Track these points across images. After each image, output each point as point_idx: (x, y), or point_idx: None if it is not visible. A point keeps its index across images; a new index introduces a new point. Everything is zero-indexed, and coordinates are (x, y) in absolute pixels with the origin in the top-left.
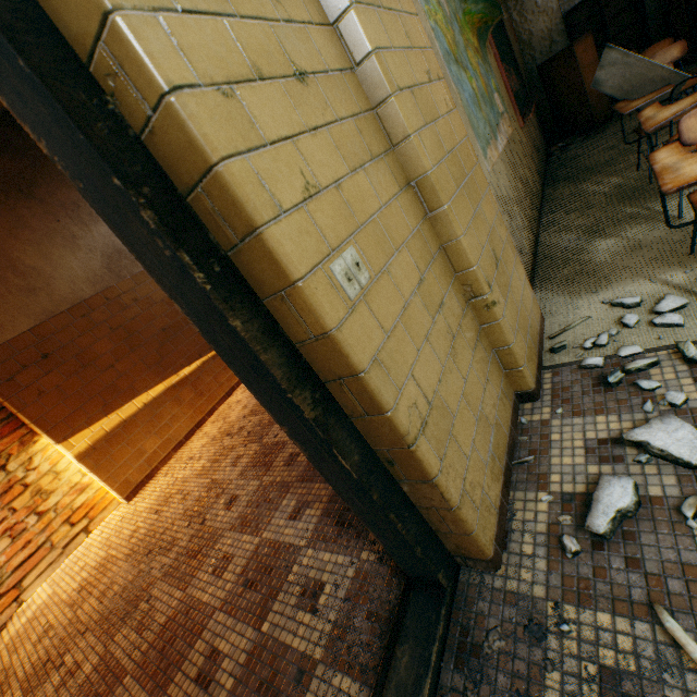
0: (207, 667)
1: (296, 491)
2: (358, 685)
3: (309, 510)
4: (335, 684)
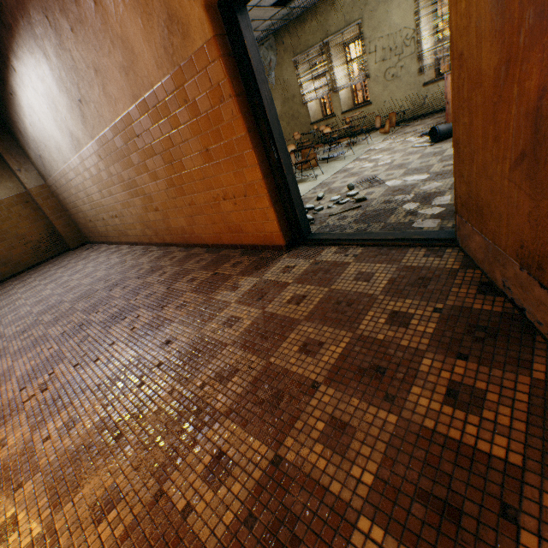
0: (295, 302)
1: (218, 293)
2: (326, 249)
3: (240, 282)
4: (324, 254)
